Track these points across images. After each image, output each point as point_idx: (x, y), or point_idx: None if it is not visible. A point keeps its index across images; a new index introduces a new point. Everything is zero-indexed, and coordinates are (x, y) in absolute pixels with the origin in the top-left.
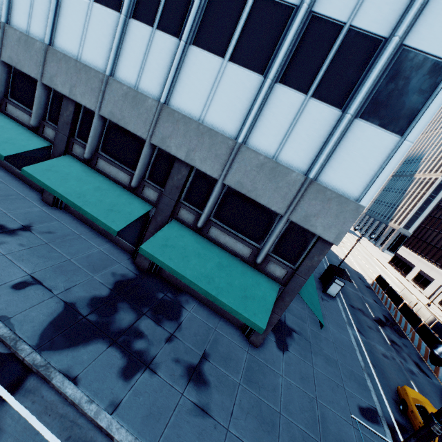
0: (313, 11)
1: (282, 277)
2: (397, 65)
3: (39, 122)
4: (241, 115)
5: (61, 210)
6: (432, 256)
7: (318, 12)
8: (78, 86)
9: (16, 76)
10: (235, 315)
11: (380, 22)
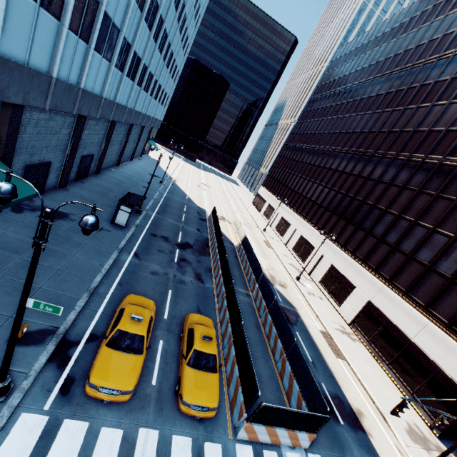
0: None
1: None
2: None
3: None
4: None
5: None
6: (276, 190)
7: None
8: None
9: None
10: None
11: None
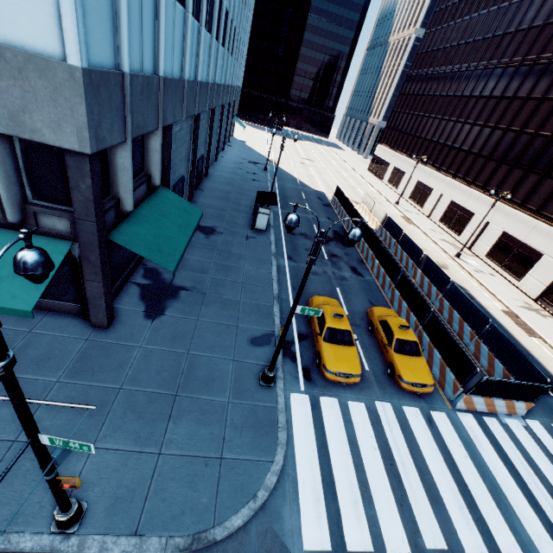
0: None
1: (69, 230)
2: None
3: None
4: None
5: None
6: (404, 146)
7: None
8: None
9: None
10: None
11: None
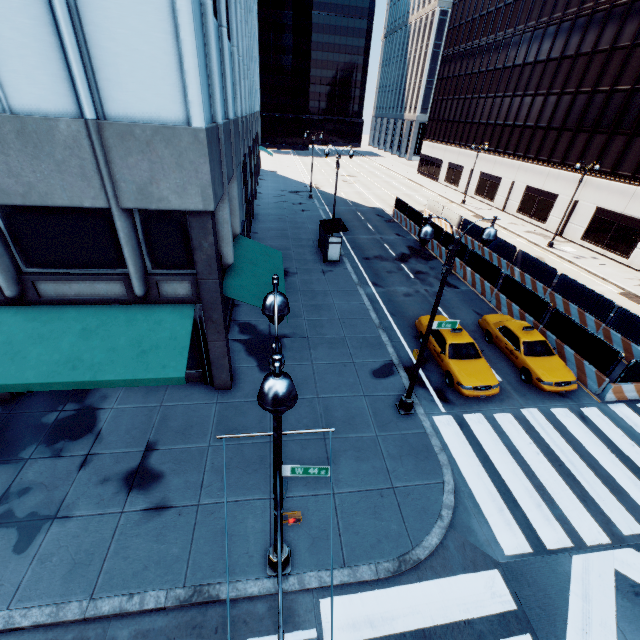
0: None
1: (190, 293)
2: None
3: None
4: None
5: None
6: (455, 137)
7: None
8: None
9: None
10: (138, 384)
11: None
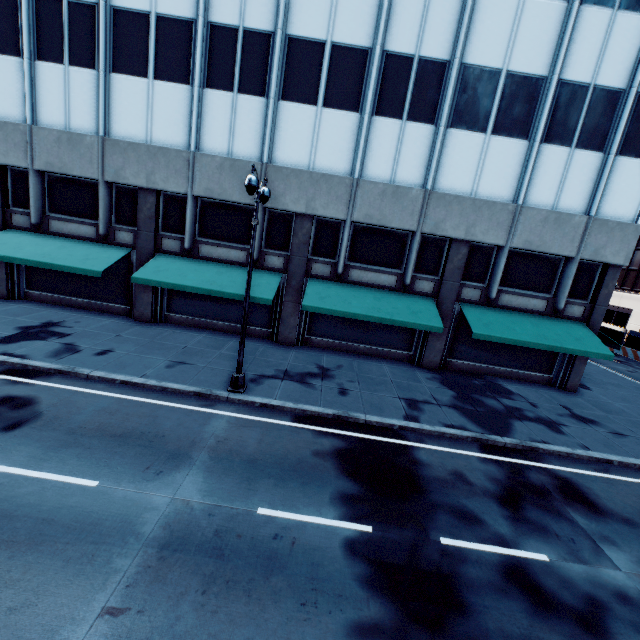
0: (560, 79)
1: (580, 315)
2: (637, 108)
3: (258, 253)
4: (513, 180)
5: (304, 347)
6: None
7: (565, 79)
8: (317, 199)
9: (205, 209)
10: (585, 355)
11: (617, 78)
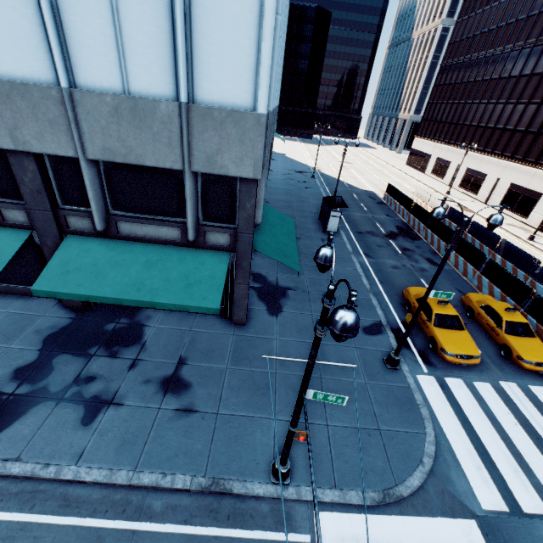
0: None
1: (228, 243)
2: None
3: None
4: (39, 40)
5: None
6: (445, 136)
7: None
8: None
9: None
10: (183, 309)
11: None
